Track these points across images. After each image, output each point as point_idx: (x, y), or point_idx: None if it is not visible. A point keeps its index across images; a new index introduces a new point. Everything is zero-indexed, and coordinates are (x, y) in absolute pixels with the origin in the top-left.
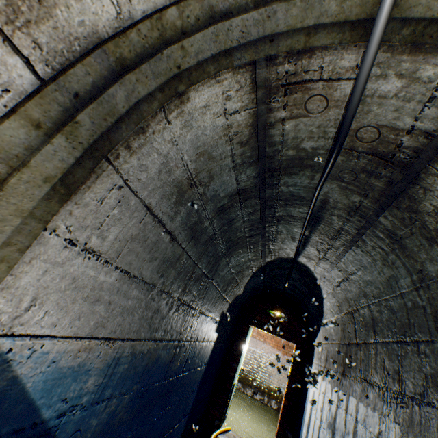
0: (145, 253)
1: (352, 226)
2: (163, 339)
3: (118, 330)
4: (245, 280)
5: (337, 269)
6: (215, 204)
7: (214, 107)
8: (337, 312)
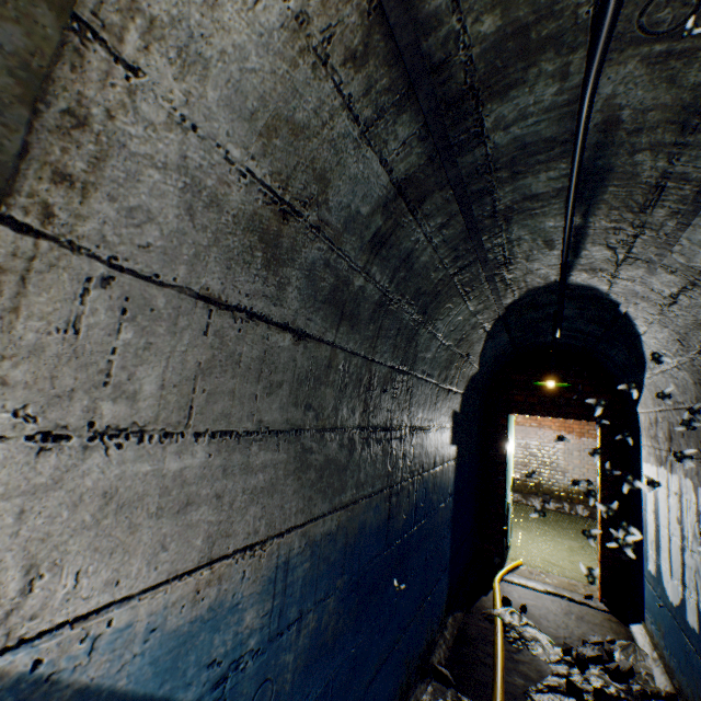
0: (250, 385)
1: (696, 159)
2: (358, 498)
3: (262, 527)
4: (476, 349)
5: (664, 271)
6: (358, 236)
7: None
8: (679, 353)
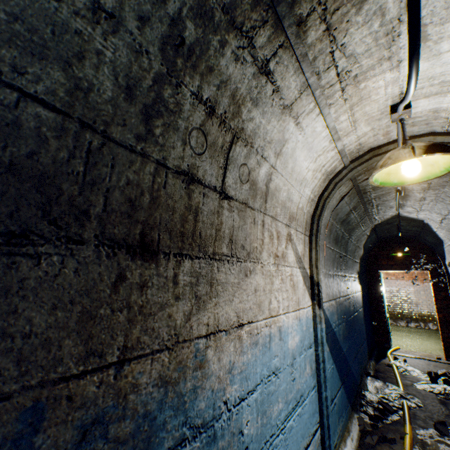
0: (328, 262)
1: (430, 193)
2: (343, 296)
3: (333, 296)
4: (362, 242)
5: (434, 213)
6: (339, 221)
7: (335, 196)
8: None
